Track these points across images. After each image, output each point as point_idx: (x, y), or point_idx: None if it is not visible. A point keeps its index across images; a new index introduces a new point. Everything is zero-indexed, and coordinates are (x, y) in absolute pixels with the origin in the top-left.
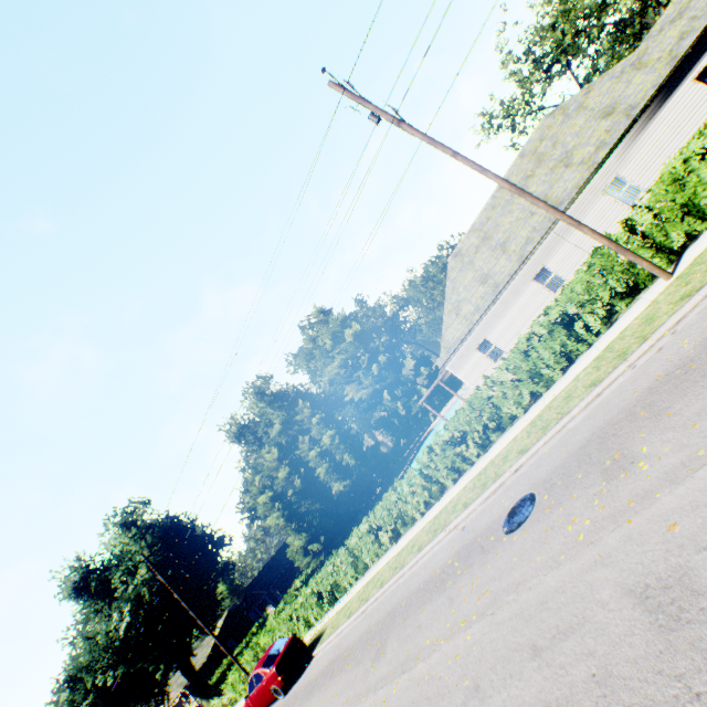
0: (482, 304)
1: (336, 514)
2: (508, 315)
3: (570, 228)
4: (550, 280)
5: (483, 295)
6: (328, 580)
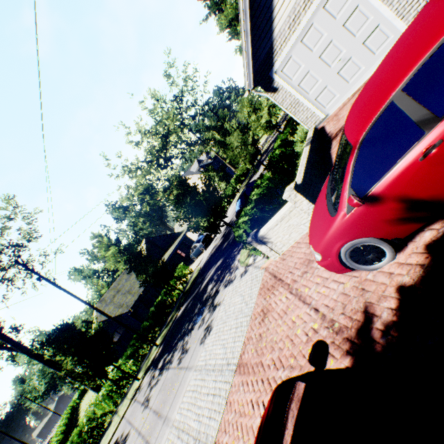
0: None
1: None
2: None
3: None
4: None
5: None
6: None
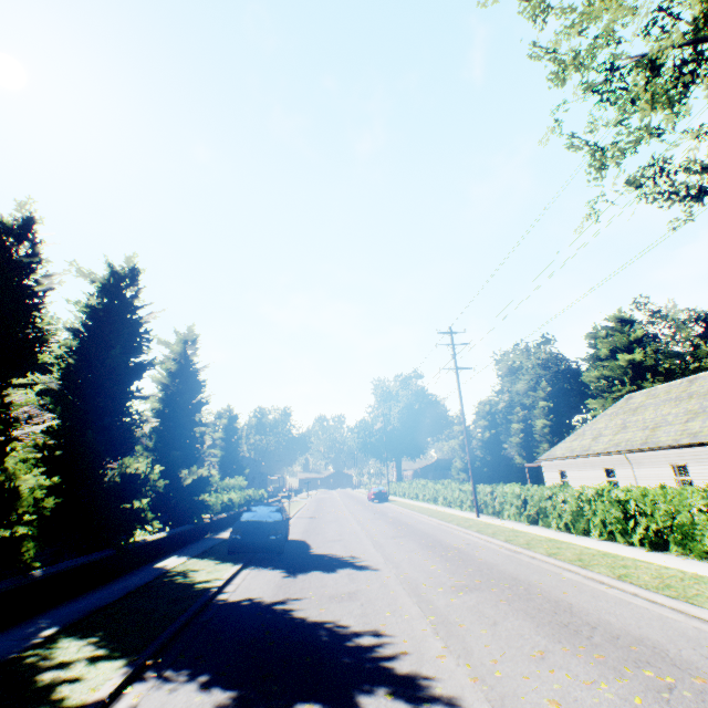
0: (575, 450)
1: (495, 471)
2: (582, 472)
3: (640, 464)
4: (616, 480)
5: (582, 446)
6: (411, 489)
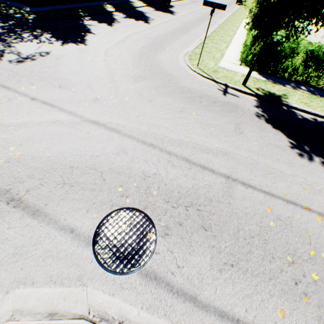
0: None
1: None
2: None
3: None
4: None
5: None
6: None
